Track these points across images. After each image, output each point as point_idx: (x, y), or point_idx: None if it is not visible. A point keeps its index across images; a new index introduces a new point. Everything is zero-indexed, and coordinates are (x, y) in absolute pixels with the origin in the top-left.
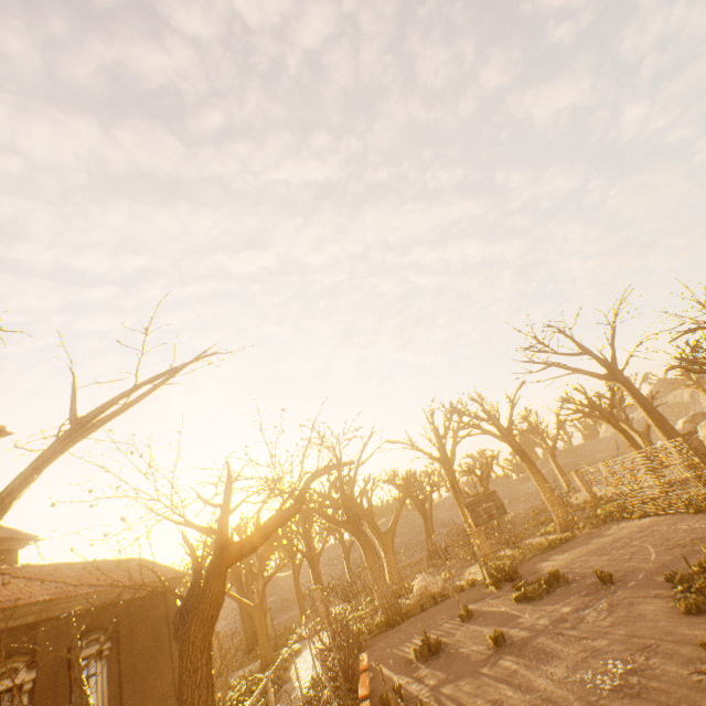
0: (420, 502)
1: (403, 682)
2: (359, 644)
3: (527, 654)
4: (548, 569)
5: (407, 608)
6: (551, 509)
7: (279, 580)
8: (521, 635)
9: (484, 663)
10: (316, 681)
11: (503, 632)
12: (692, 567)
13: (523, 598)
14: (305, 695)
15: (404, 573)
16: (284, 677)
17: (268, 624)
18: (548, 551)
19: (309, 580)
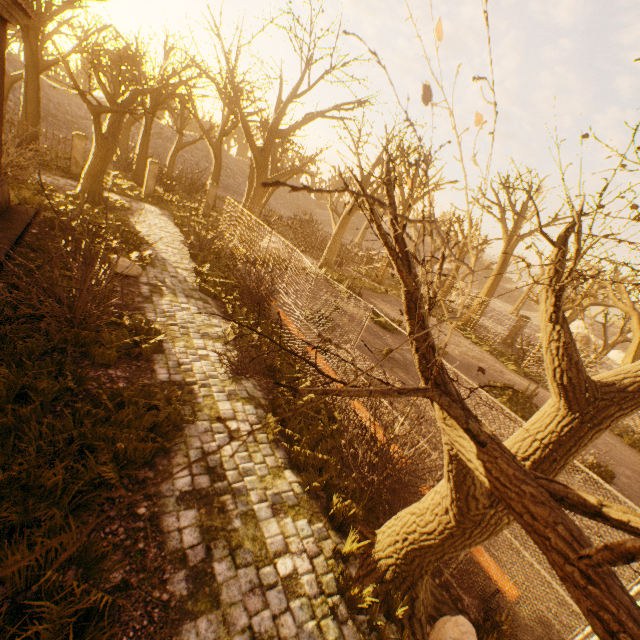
0: (276, 170)
1: (312, 336)
2: (233, 264)
3: (415, 377)
4: (383, 310)
5: (268, 259)
6: (381, 267)
7: (45, 87)
8: (398, 357)
9: (383, 364)
10: (207, 277)
11: (381, 345)
12: (497, 383)
13: (379, 324)
14: (204, 287)
15: (217, 203)
16: (145, 240)
17: (79, 151)
18: (371, 291)
19: (90, 120)
